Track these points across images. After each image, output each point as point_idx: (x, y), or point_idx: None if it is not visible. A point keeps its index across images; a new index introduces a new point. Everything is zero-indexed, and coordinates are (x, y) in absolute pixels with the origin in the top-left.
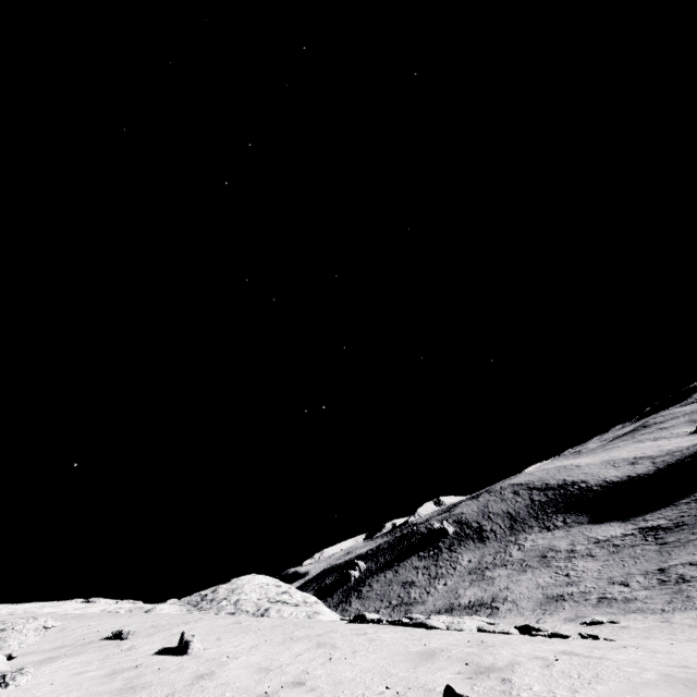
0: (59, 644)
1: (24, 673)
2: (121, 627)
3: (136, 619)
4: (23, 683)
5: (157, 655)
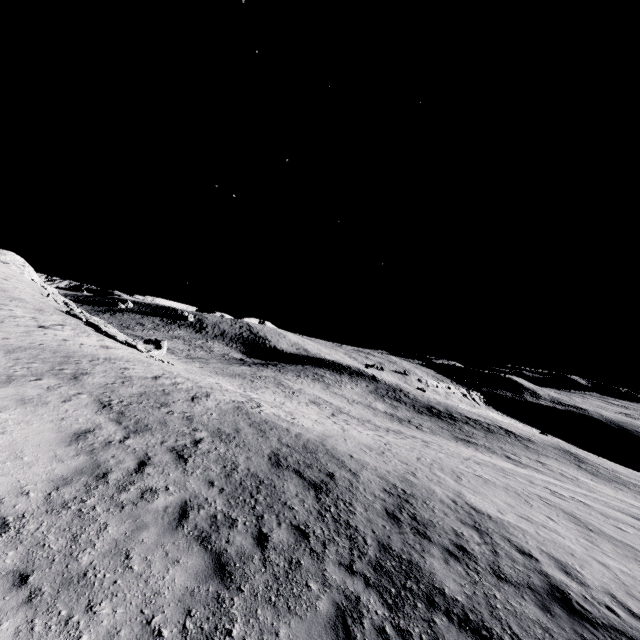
0: None
1: None
2: None
3: None
4: None
5: None
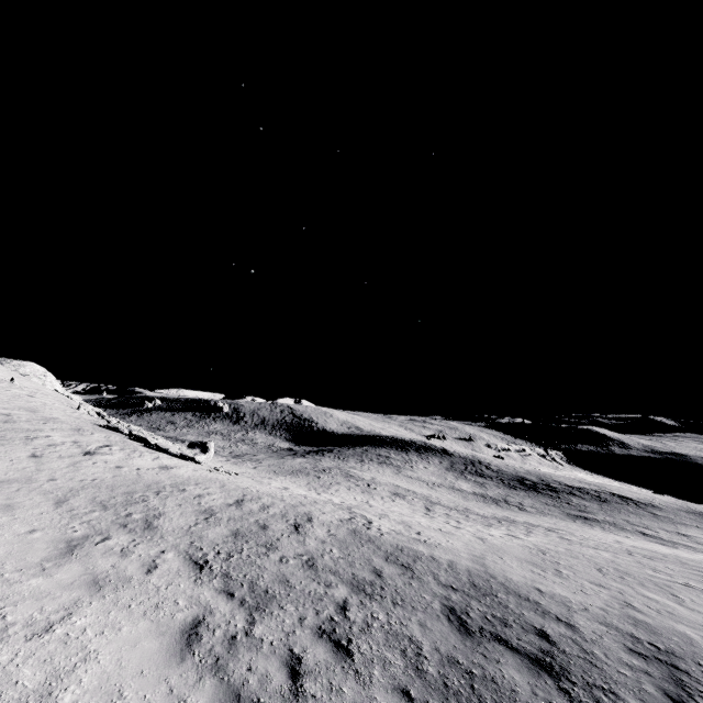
0: None
1: None
2: None
3: None
4: None
5: None
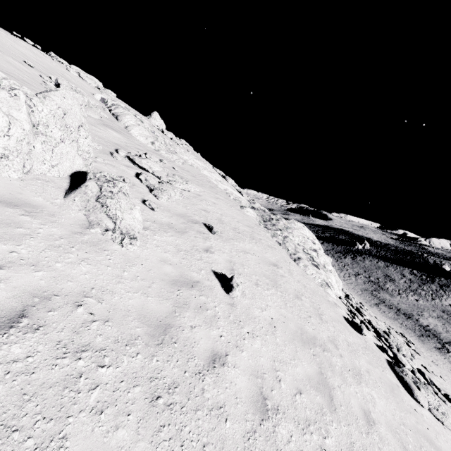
0: (185, 211)
1: (133, 244)
2: (220, 216)
3: (232, 211)
4: (131, 249)
5: (214, 274)
